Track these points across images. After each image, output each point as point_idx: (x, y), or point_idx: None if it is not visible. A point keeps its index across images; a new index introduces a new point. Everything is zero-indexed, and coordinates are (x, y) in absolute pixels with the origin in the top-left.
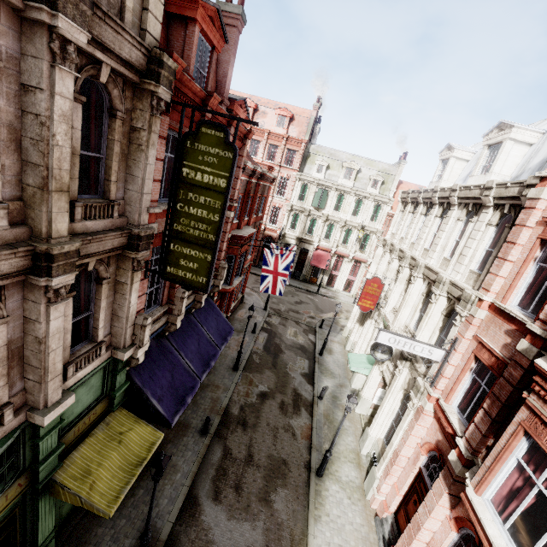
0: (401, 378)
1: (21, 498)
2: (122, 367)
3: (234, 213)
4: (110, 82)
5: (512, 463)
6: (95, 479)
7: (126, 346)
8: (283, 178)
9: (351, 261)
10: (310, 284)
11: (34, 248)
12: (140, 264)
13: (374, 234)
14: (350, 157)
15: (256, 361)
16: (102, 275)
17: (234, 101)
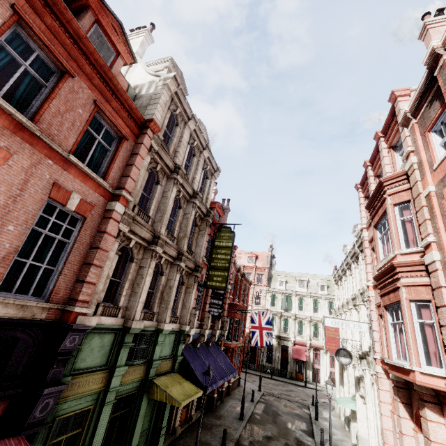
0: (367, 377)
1: (138, 387)
2: (182, 340)
3: (231, 288)
4: (197, 217)
5: (391, 329)
6: (171, 389)
7: (186, 324)
8: (257, 292)
9: (327, 353)
10: (298, 380)
11: (179, 251)
12: (197, 279)
13: None
14: (300, 274)
15: (258, 418)
16: (184, 281)
17: None
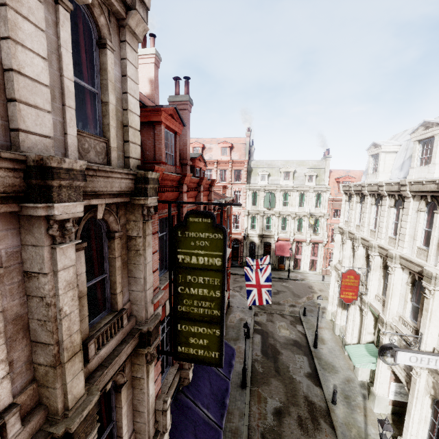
0: (421, 380)
1: None
2: None
3: None
4: (106, 213)
5: None
6: None
7: None
8: (236, 191)
9: (309, 244)
10: (279, 271)
11: (51, 435)
12: (153, 354)
13: (322, 218)
14: (284, 163)
15: (259, 370)
16: (120, 382)
17: (194, 159)
